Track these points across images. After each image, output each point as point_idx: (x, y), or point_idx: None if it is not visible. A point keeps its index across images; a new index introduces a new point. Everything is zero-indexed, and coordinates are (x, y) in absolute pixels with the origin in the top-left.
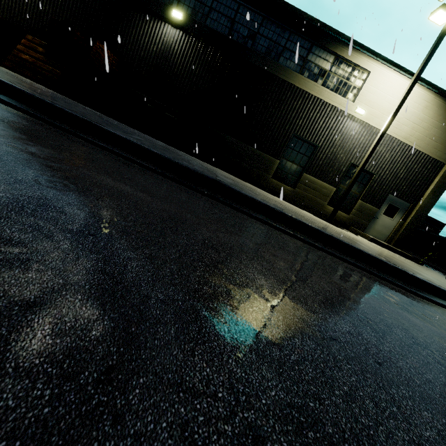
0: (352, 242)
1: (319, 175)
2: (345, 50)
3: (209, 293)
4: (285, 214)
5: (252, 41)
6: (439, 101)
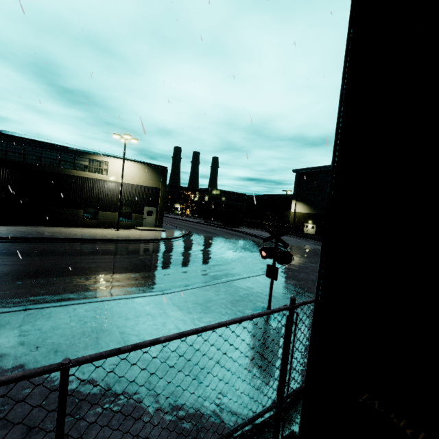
0: (100, 237)
1: (107, 210)
2: (92, 156)
3: (42, 250)
4: (68, 238)
5: (40, 161)
6: (144, 166)
